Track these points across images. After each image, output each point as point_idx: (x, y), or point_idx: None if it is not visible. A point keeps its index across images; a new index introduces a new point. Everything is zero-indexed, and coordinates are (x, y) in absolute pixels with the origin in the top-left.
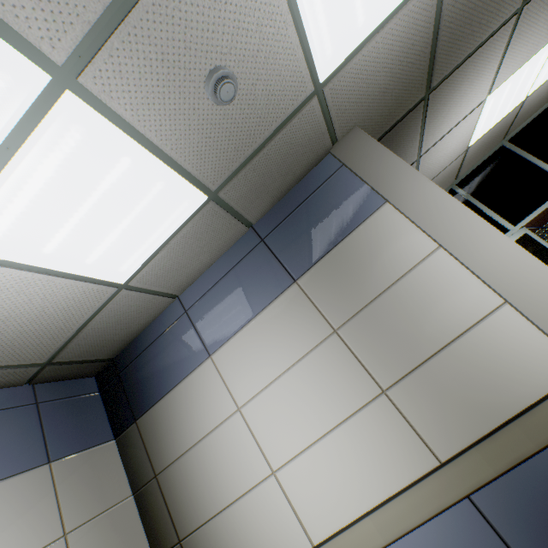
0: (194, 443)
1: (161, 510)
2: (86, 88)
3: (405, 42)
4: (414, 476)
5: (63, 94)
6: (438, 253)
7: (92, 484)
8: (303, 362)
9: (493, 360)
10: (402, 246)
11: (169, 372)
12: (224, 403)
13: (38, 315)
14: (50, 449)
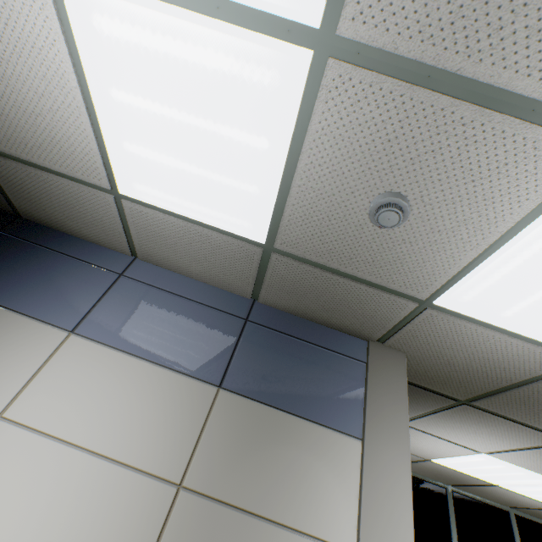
0: None
1: None
2: (324, 72)
3: (504, 360)
4: None
5: (306, 48)
6: None
7: None
8: (114, 469)
9: None
10: (329, 498)
11: (26, 290)
12: (2, 389)
13: (29, 112)
14: None
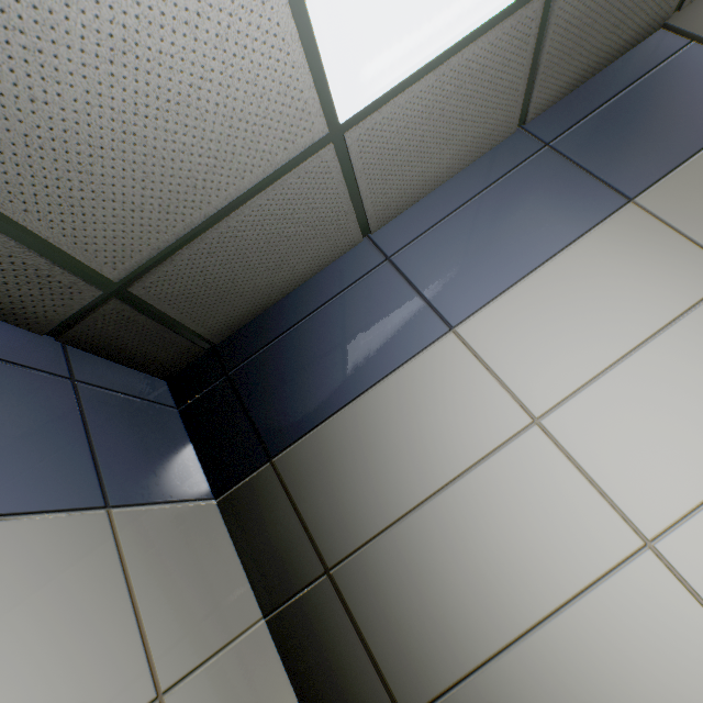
0: (428, 494)
1: (345, 649)
2: None
3: None
4: None
5: None
6: None
7: (193, 578)
8: (678, 328)
9: None
10: None
11: (352, 363)
12: (497, 412)
13: (182, 97)
14: (104, 480)
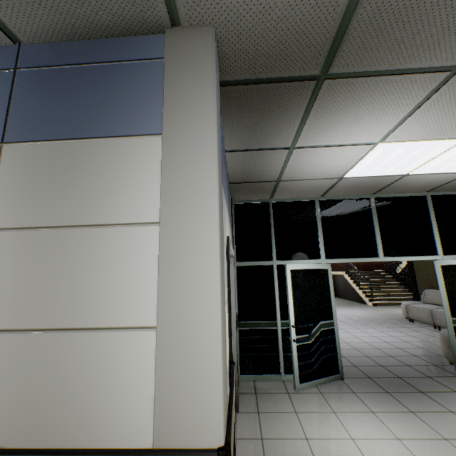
0: None
1: None
2: None
3: None
4: None
5: None
6: (154, 229)
7: None
8: None
9: (92, 376)
10: (131, 193)
11: None
12: None
13: None
14: None
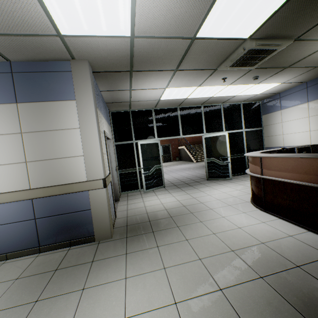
0: None
1: None
2: None
3: (115, 48)
4: (19, 190)
5: None
6: (78, 130)
7: None
8: None
9: (68, 169)
10: (69, 119)
11: None
12: None
13: None
14: None
